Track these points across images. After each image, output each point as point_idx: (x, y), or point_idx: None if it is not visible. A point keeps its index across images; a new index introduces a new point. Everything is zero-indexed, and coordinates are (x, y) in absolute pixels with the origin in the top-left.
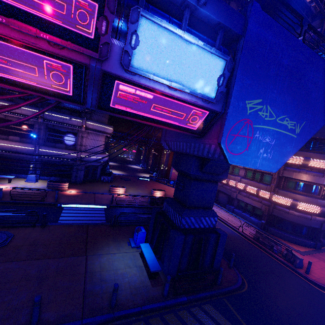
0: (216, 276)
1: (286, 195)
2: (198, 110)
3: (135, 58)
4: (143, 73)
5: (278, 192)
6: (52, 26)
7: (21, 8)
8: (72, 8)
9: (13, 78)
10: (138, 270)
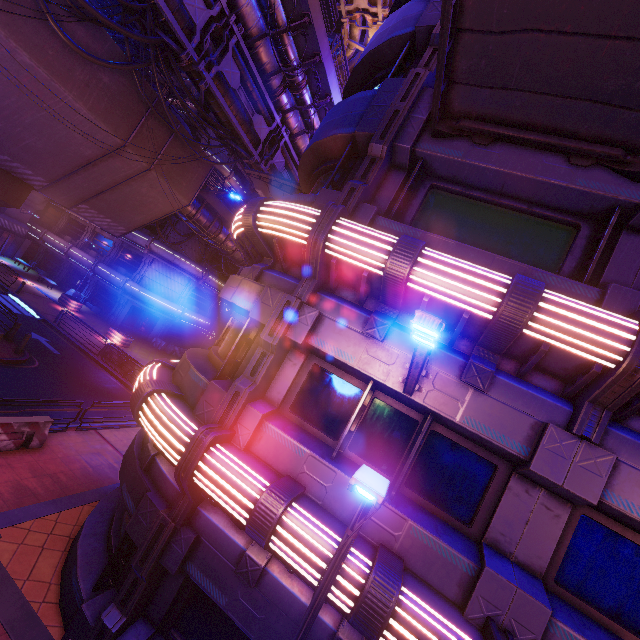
0: None
1: None
2: None
3: None
4: None
5: None
6: None
7: None
8: None
9: None
10: None
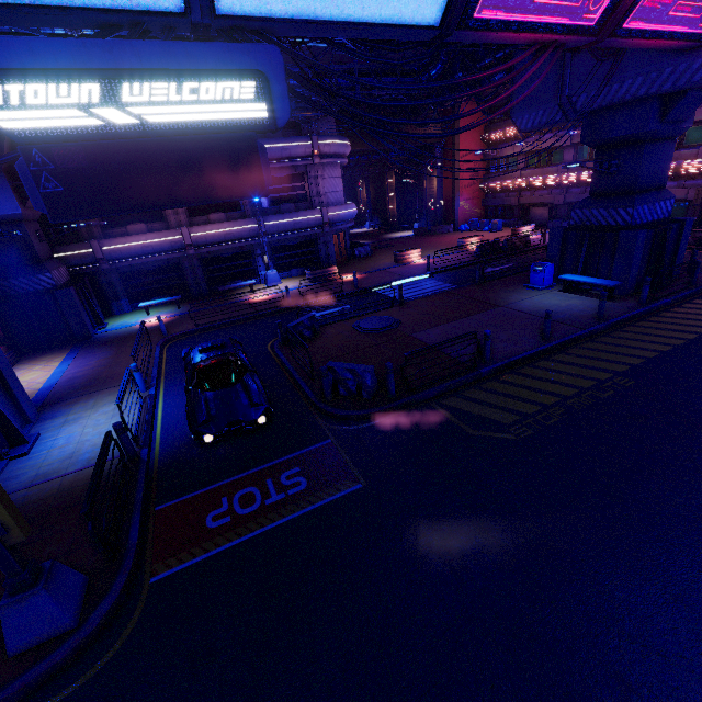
0: (694, 271)
1: None
2: None
3: None
4: None
5: None
6: None
7: None
8: None
9: (549, 21)
10: (581, 300)
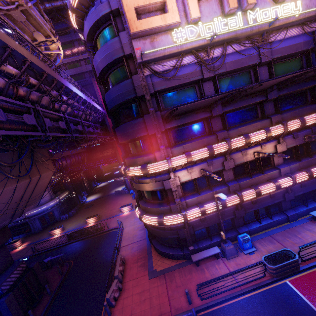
0: None
1: (141, 207)
2: None
3: None
4: None
5: (139, 204)
6: None
7: None
8: None
9: None
10: None
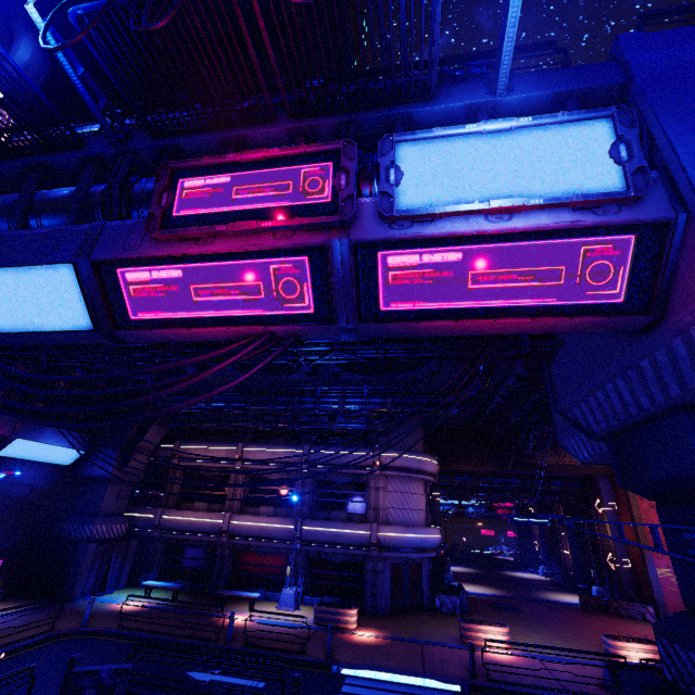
0: None
1: None
2: (598, 243)
3: (402, 197)
4: (423, 210)
5: None
6: (276, 212)
7: (243, 210)
8: (300, 182)
9: (235, 315)
10: None
